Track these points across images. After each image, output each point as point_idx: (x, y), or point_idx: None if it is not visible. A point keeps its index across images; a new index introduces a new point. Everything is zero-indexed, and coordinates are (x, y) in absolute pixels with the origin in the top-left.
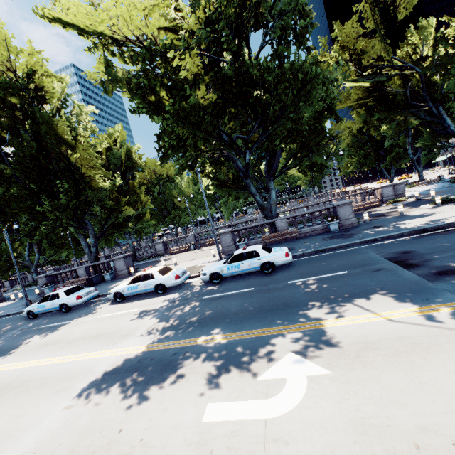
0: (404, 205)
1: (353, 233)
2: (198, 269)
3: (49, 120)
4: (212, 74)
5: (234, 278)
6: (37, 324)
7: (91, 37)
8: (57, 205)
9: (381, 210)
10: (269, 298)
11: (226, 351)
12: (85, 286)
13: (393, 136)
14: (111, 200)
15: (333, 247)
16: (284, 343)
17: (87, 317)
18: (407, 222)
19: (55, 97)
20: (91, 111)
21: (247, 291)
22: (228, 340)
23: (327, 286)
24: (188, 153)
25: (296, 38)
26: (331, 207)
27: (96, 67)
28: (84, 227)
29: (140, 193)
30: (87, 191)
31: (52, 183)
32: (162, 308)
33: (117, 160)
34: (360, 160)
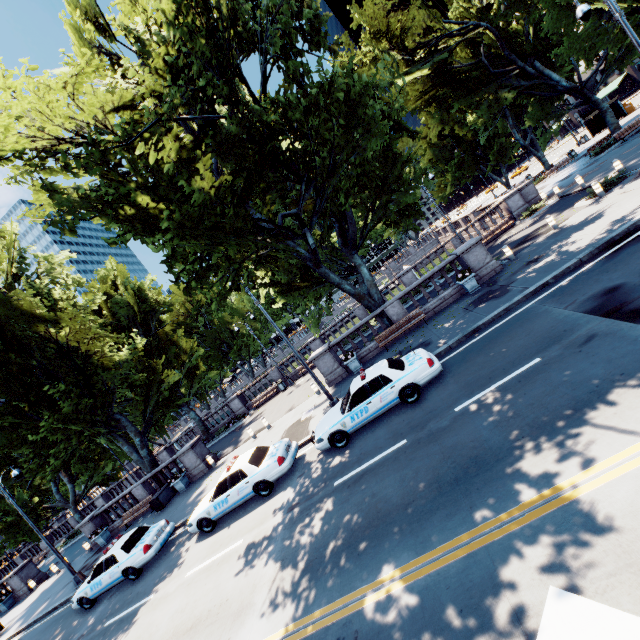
0: (547, 212)
1: (504, 284)
2: (305, 427)
3: (2, 300)
4: (209, 142)
5: (365, 427)
6: (98, 620)
7: (8, 160)
8: (64, 416)
9: (520, 232)
10: (441, 454)
11: (426, 612)
12: (153, 511)
13: (486, 126)
14: (141, 371)
15: (489, 320)
16: (523, 562)
17: (169, 582)
18: (574, 239)
19: (1, 262)
20: (64, 258)
21: (398, 448)
22: (418, 581)
23: (524, 400)
24: (221, 273)
25: (309, 44)
26: (454, 258)
27: (37, 199)
28: (118, 427)
29: (178, 340)
30: (101, 374)
31: (42, 388)
32: (278, 527)
33: (128, 309)
34: (454, 174)
